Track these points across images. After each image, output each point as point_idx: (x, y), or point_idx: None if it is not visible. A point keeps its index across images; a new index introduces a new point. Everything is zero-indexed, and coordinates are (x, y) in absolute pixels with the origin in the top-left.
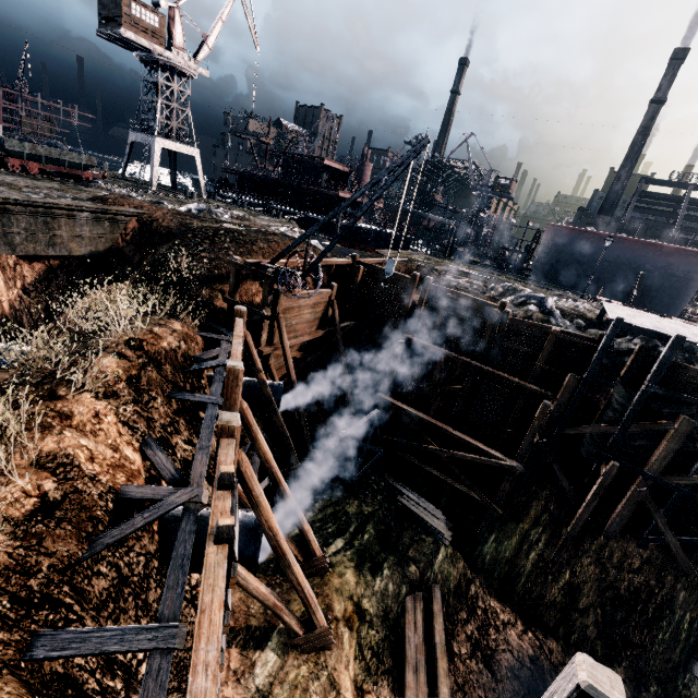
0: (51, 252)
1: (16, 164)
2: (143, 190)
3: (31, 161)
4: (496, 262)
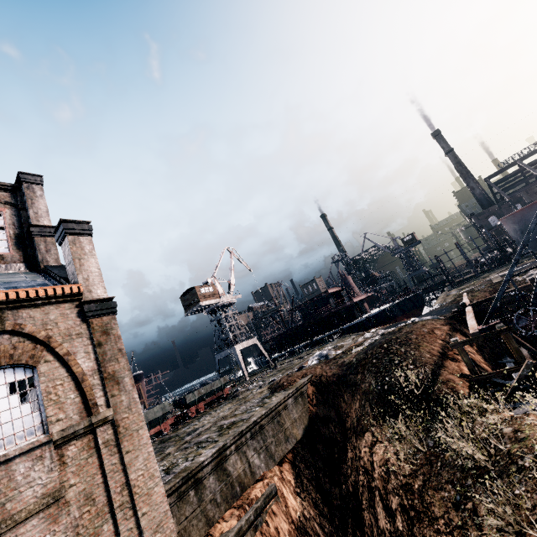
0: (288, 446)
1: (193, 410)
2: (249, 381)
3: (199, 403)
4: (476, 269)
